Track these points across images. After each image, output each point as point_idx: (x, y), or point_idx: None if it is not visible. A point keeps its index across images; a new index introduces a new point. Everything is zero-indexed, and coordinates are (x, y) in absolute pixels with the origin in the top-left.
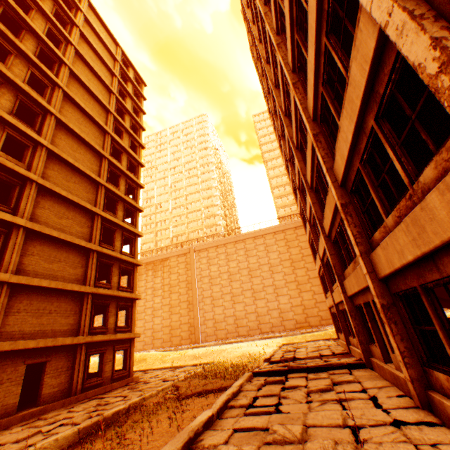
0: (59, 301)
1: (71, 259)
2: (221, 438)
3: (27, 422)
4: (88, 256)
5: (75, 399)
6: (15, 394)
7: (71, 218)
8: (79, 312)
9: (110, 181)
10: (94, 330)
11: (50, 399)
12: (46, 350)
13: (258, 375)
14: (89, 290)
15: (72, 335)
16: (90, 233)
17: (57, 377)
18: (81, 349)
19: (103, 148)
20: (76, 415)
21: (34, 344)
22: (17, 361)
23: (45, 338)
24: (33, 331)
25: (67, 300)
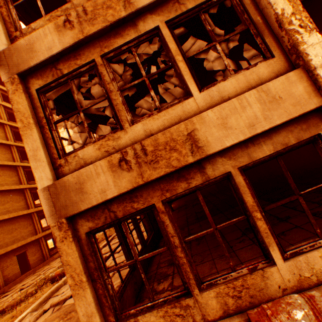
0: (18, 222)
1: (14, 198)
2: (108, 247)
3: (30, 276)
4: (24, 193)
5: (49, 261)
6: (17, 268)
7: (2, 175)
8: (32, 223)
9: (15, 136)
10: (45, 228)
11: (35, 265)
12: (23, 246)
13: (131, 223)
14: (33, 210)
15: (34, 235)
16: (18, 179)
17: (35, 255)
18: (42, 239)
19: (1, 117)
20: (54, 264)
21: (16, 246)
22: (10, 256)
23: (20, 241)
24: (12, 241)
25: (22, 220)
